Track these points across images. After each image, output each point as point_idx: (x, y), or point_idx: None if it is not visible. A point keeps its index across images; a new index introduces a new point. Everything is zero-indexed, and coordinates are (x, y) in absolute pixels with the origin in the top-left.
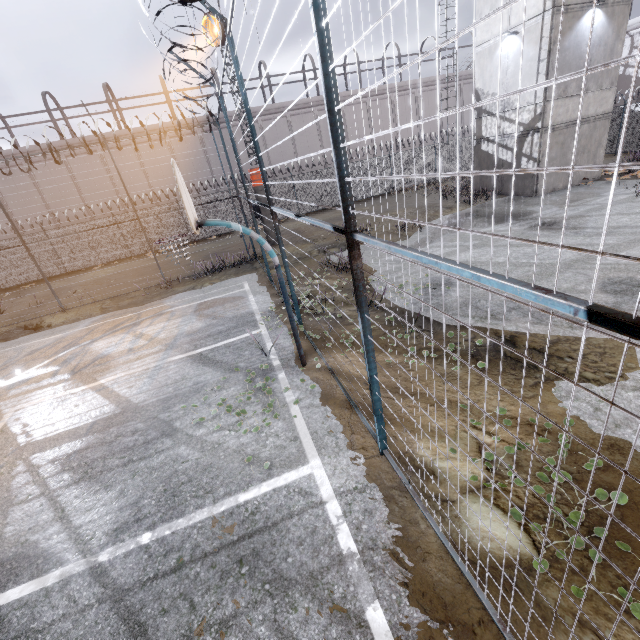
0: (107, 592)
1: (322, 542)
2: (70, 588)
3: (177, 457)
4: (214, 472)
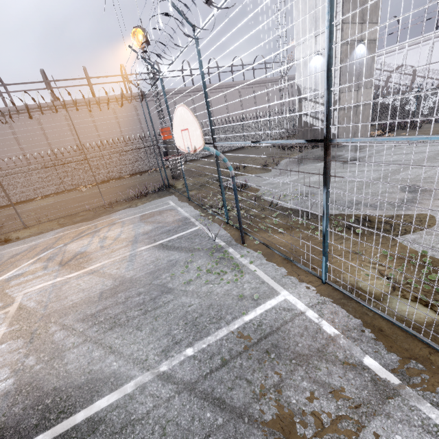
0: (180, 386)
1: (315, 332)
2: (149, 390)
3: (183, 304)
4: (216, 308)
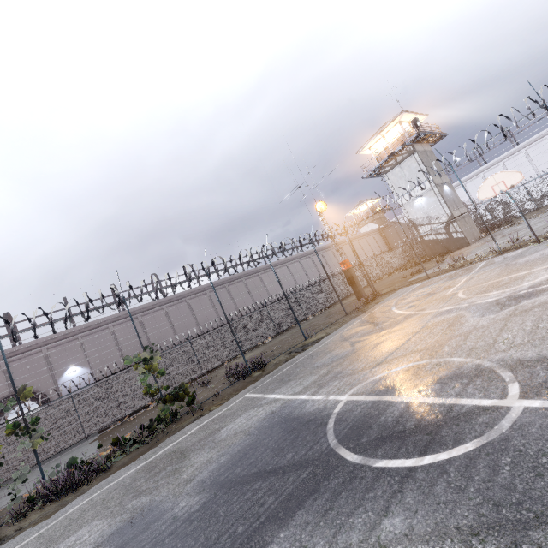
0: None
1: None
2: None
3: None
4: None
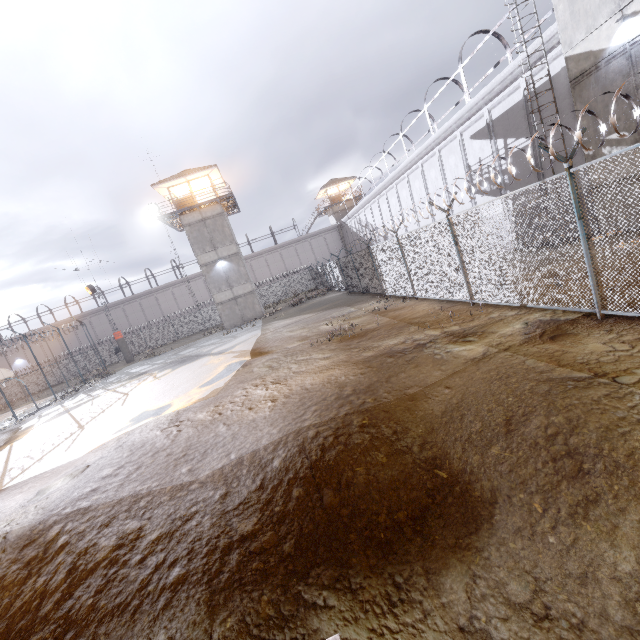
0: None
1: None
2: None
3: None
4: None
